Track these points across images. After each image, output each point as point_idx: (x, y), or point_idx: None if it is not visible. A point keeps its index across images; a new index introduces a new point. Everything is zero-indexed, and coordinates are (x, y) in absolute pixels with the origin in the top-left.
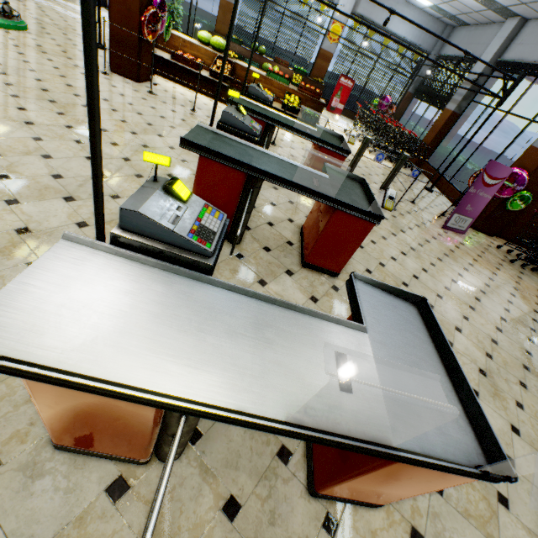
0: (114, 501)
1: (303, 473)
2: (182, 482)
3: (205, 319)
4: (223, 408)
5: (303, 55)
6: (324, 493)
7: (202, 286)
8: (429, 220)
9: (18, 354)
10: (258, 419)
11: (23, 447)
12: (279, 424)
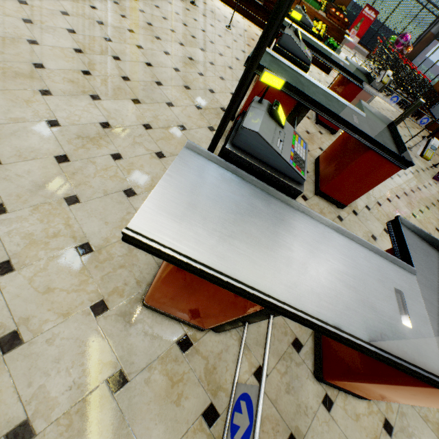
0: (183, 351)
1: (310, 362)
2: (227, 349)
3: (298, 240)
4: (325, 322)
5: None
6: (329, 381)
7: (290, 209)
8: (422, 169)
9: (180, 248)
10: (354, 338)
11: (122, 300)
12: (368, 345)
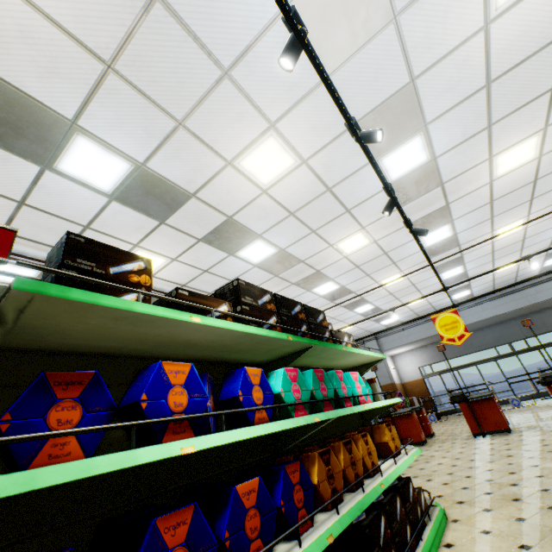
0: None
1: None
2: None
3: None
4: None
5: None
6: None
7: None
8: None
9: None
10: None
11: None
12: None
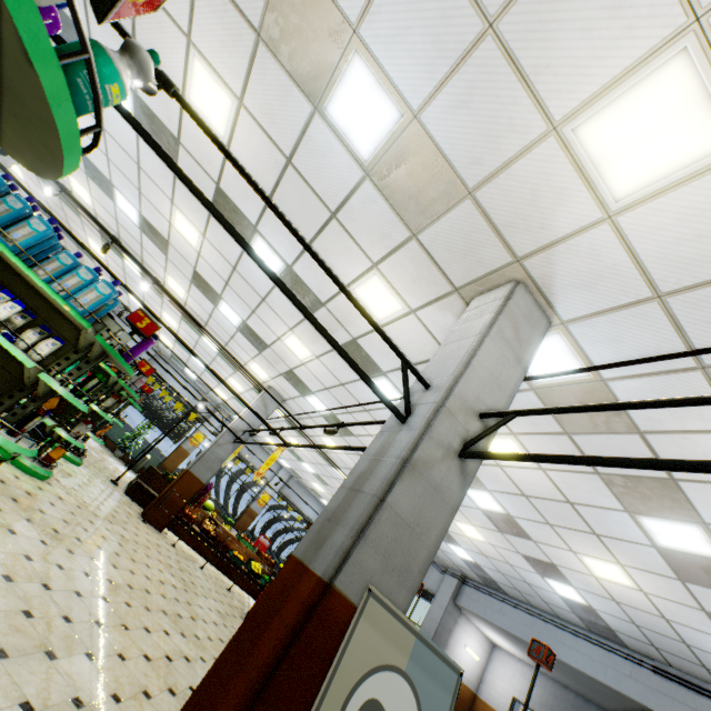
0: None
1: None
2: None
3: None
4: None
5: (234, 507)
6: None
7: None
8: None
9: None
10: None
11: None
12: None
